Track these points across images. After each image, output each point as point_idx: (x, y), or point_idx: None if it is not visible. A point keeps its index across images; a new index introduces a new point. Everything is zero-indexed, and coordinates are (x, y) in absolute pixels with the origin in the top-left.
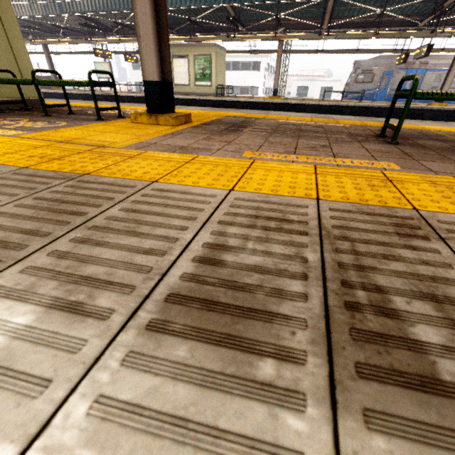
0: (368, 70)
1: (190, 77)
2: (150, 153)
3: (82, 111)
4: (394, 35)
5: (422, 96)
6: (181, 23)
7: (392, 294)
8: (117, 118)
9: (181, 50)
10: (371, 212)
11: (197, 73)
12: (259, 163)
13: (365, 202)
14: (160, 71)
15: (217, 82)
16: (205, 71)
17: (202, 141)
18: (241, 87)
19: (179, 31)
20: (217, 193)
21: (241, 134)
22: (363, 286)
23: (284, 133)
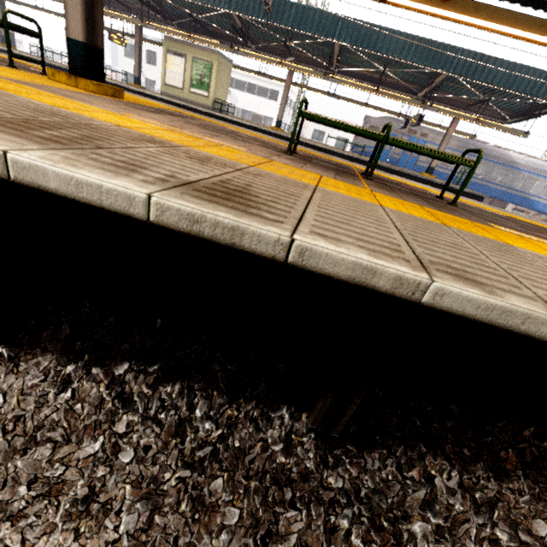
0: (375, 128)
1: (185, 81)
2: (23, 86)
3: (2, 60)
4: (391, 96)
5: (306, 115)
6: (184, 17)
7: (66, 131)
8: (39, 74)
9: (179, 47)
10: (147, 137)
11: (194, 78)
12: (123, 116)
13: (156, 137)
14: (85, 32)
15: (216, 95)
16: (203, 79)
17: (100, 102)
18: (254, 113)
19: (181, 26)
20: (38, 103)
21: (156, 114)
22: (54, 127)
23: (205, 127)
